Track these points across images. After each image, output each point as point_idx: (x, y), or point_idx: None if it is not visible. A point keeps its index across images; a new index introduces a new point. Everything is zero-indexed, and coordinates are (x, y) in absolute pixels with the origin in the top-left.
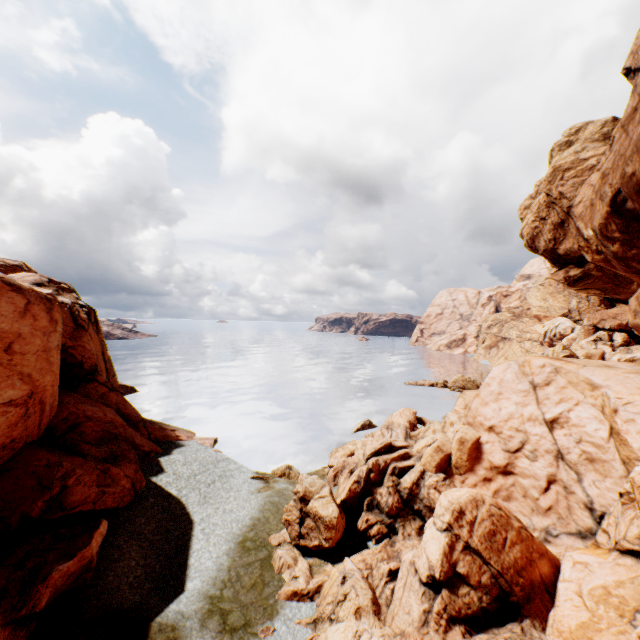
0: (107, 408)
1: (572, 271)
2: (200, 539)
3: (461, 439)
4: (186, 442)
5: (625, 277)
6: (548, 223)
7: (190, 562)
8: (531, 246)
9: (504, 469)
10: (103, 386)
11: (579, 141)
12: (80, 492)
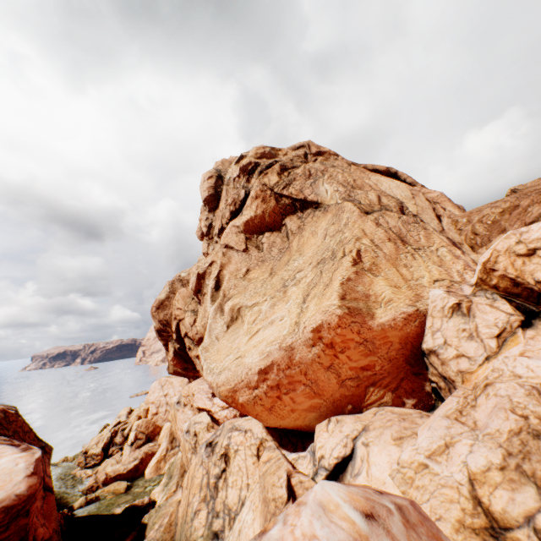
0: None
1: None
2: None
3: (144, 409)
4: None
5: None
6: None
7: None
8: None
9: (156, 413)
10: None
11: None
12: None
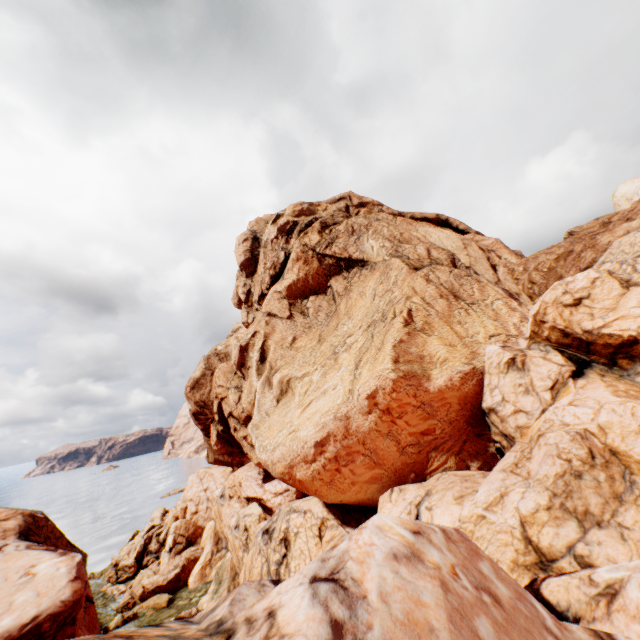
0: None
1: None
2: None
3: (181, 508)
4: None
5: None
6: None
7: None
8: None
9: (196, 512)
10: None
11: None
12: None
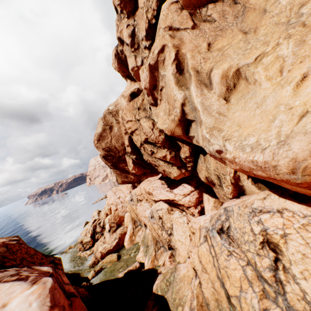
0: None
1: None
2: None
3: (108, 209)
4: None
5: None
6: None
7: None
8: None
9: (116, 209)
10: None
11: None
12: None
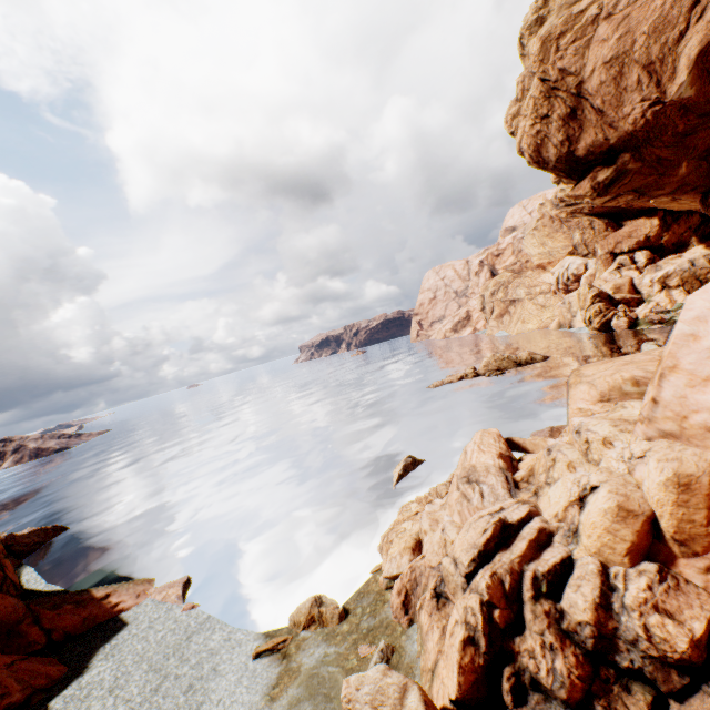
0: None
1: (601, 174)
2: None
3: (680, 479)
4: (131, 612)
5: (672, 159)
6: (554, 120)
7: None
8: (538, 161)
9: None
10: None
11: (552, 13)
12: None
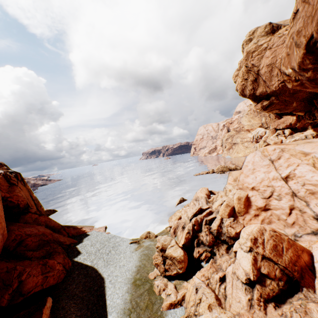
0: (39, 226)
1: (264, 103)
2: (110, 287)
3: (238, 197)
4: (90, 232)
5: (289, 100)
6: (249, 81)
7: (107, 303)
8: (242, 94)
9: (264, 208)
10: (34, 214)
11: (255, 38)
12: (31, 281)
